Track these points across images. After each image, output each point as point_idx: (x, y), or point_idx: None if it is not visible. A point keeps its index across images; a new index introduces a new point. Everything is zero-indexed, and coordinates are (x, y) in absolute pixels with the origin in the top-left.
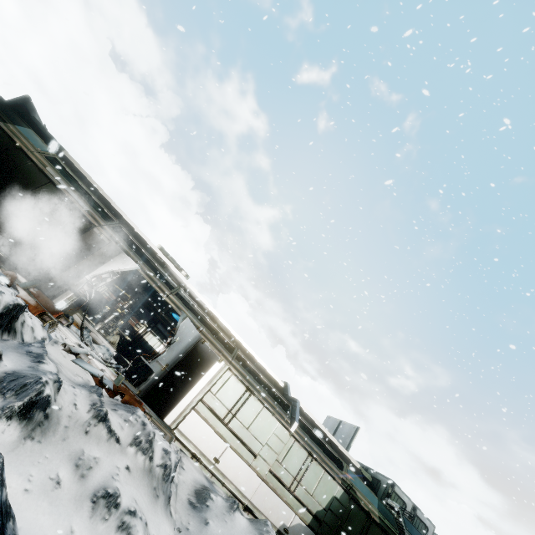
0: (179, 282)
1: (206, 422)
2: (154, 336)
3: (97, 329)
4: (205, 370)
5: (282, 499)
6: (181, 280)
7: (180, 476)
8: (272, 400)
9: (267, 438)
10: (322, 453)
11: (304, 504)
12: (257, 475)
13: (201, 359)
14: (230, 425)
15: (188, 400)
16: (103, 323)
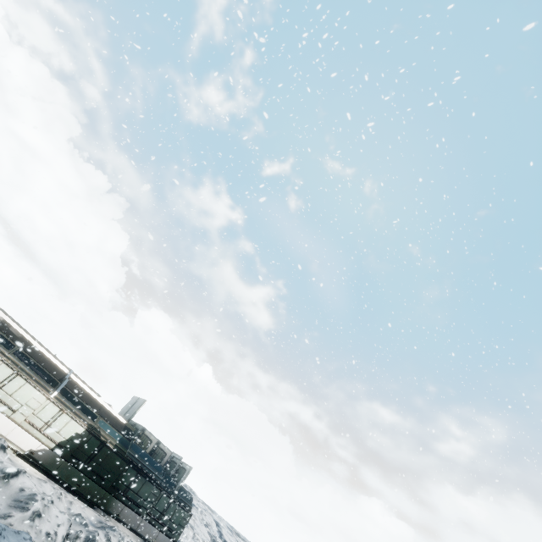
0: None
1: None
2: None
3: None
4: None
5: (32, 435)
6: None
7: None
8: (40, 379)
9: (27, 401)
10: (77, 410)
11: (51, 438)
12: (14, 422)
13: None
14: None
15: None
16: None
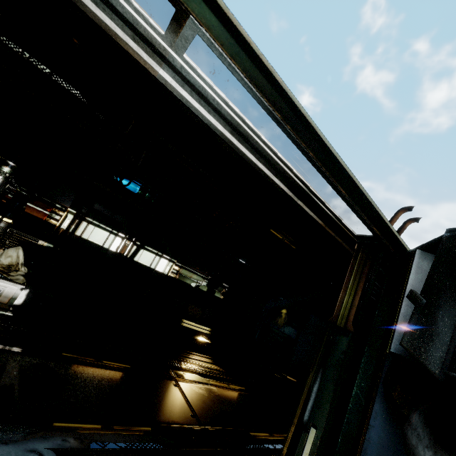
0: None
1: None
2: (96, 227)
3: None
4: None
5: None
6: None
7: None
8: None
9: None
10: None
11: None
12: None
13: None
14: None
15: None
16: None
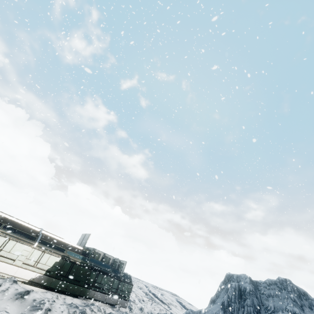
0: None
1: None
2: None
3: None
4: None
5: (30, 270)
6: None
7: None
8: (24, 238)
9: (20, 252)
10: (52, 249)
11: (41, 268)
12: (16, 266)
13: None
14: None
15: None
16: None
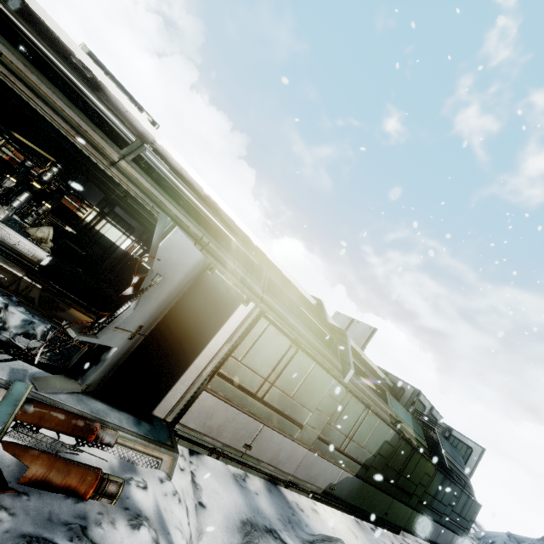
0: (139, 133)
1: (229, 403)
2: (113, 226)
3: (1, 219)
4: (219, 322)
5: (330, 461)
6: (143, 128)
7: (203, 541)
8: (320, 345)
9: (317, 402)
10: (372, 393)
11: (354, 458)
12: (302, 447)
13: (211, 304)
14: (266, 398)
15: (193, 375)
16: (9, 207)
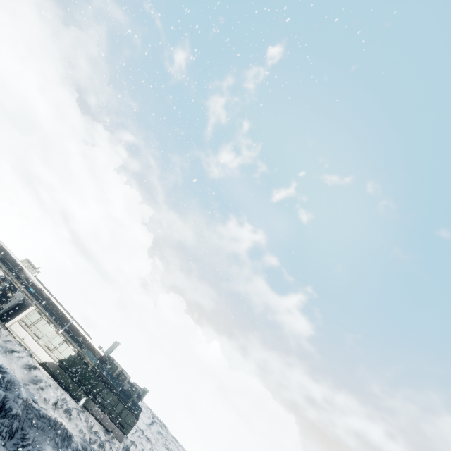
0: (27, 277)
1: (22, 326)
2: None
3: None
4: (26, 309)
5: (47, 353)
6: (29, 276)
7: (4, 337)
8: (55, 322)
9: (46, 333)
10: (73, 342)
11: (57, 356)
12: (39, 344)
13: (25, 306)
14: (31, 328)
15: (16, 319)
16: None
